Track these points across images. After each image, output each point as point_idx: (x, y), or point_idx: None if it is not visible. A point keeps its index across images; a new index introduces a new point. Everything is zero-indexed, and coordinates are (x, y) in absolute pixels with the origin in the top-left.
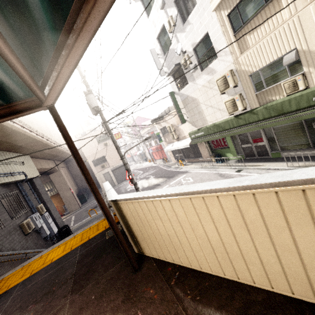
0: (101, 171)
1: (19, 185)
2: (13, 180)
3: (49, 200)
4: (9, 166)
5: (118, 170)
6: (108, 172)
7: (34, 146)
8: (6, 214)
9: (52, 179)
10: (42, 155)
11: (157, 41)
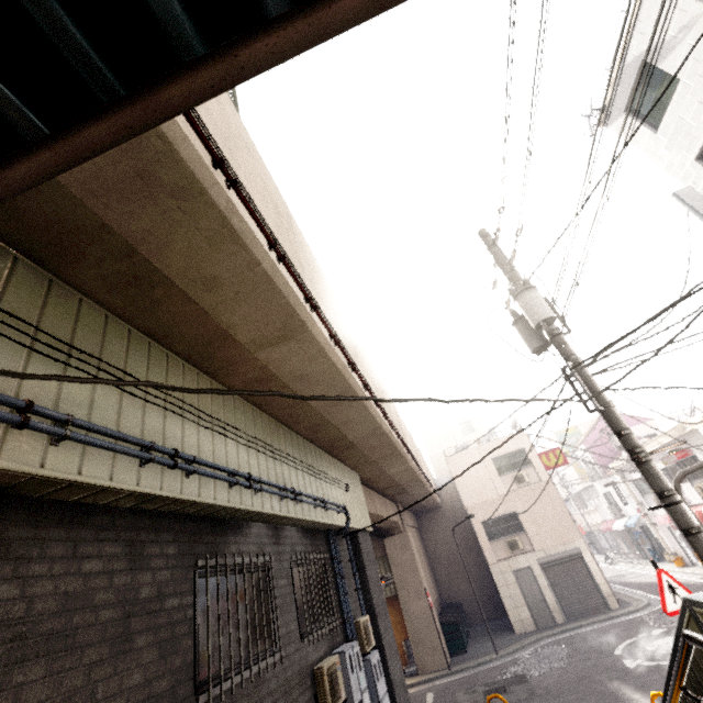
0: (506, 559)
1: (331, 541)
2: (324, 521)
3: (383, 608)
4: (324, 484)
5: (562, 567)
6: (528, 567)
7: (373, 450)
8: (293, 618)
9: (389, 553)
10: (380, 480)
11: (698, 164)
